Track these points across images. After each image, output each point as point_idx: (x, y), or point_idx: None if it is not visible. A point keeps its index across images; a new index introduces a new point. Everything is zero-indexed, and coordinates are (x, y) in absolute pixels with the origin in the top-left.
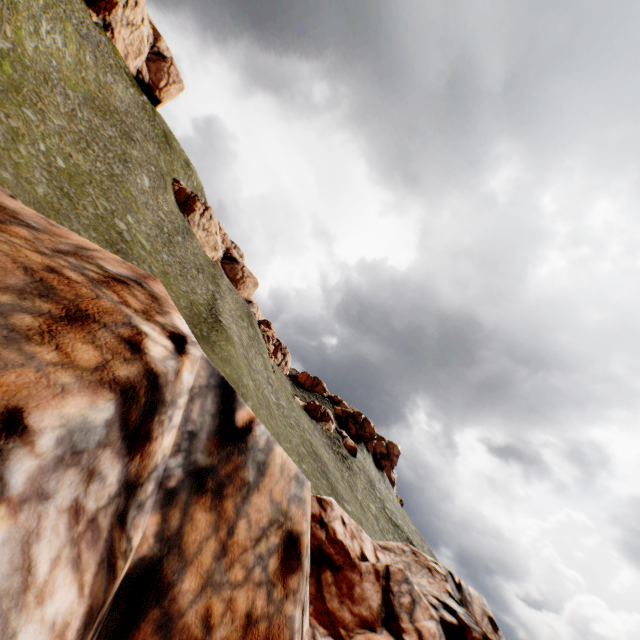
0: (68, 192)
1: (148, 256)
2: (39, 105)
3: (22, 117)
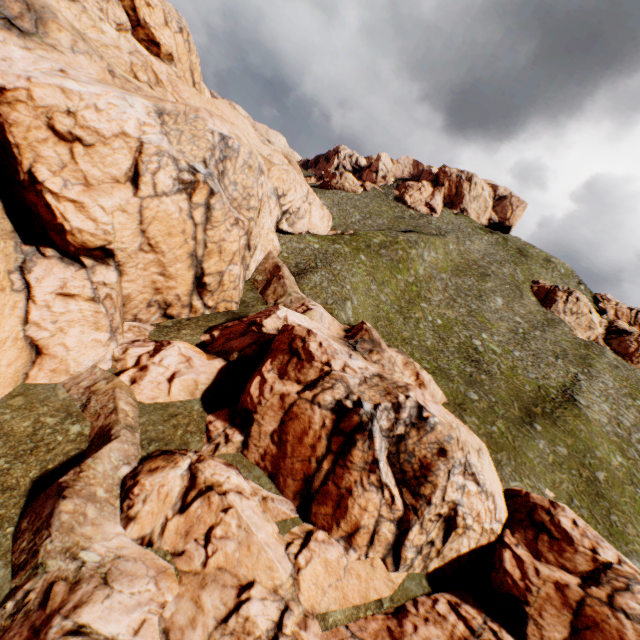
0: (442, 337)
1: (496, 358)
2: (427, 297)
3: (420, 309)
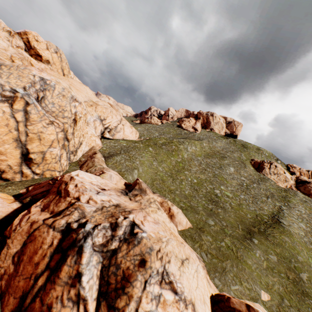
0: (196, 188)
1: (229, 199)
2: (189, 168)
3: (184, 174)
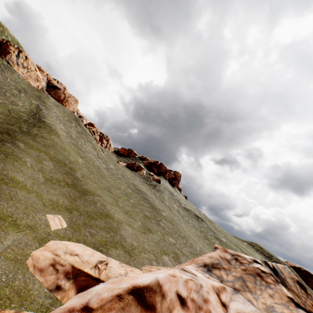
0: None
1: None
2: None
3: None
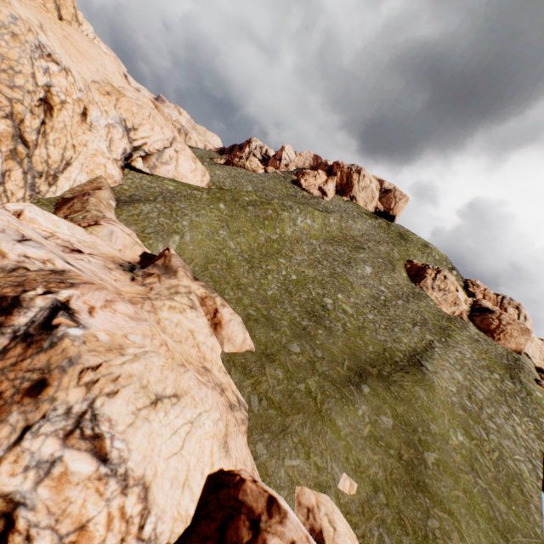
0: (290, 290)
1: (346, 317)
2: (290, 255)
3: (276, 263)
